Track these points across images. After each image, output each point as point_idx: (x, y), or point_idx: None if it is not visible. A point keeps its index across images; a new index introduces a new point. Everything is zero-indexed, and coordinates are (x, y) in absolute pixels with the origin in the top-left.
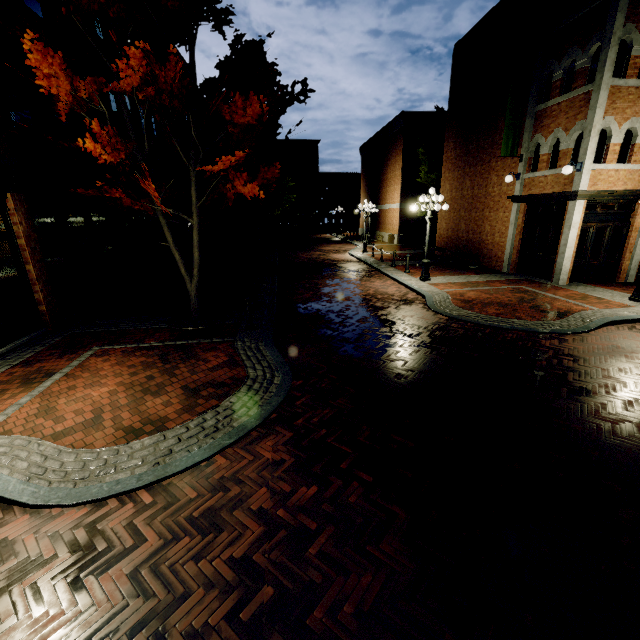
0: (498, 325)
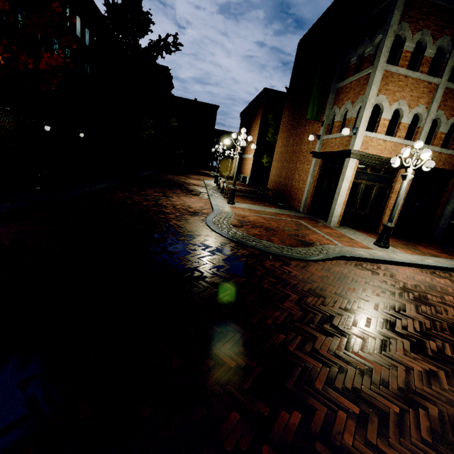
0: (243, 242)
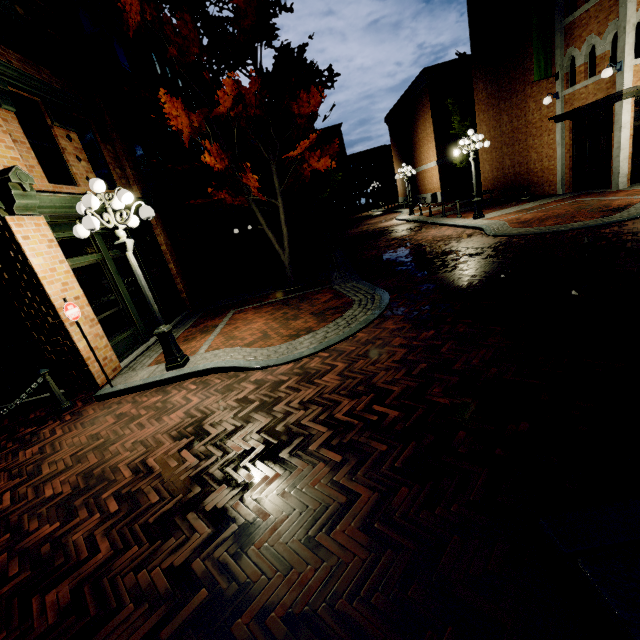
0: (557, 230)
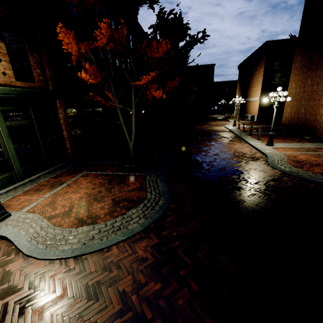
0: (321, 182)
